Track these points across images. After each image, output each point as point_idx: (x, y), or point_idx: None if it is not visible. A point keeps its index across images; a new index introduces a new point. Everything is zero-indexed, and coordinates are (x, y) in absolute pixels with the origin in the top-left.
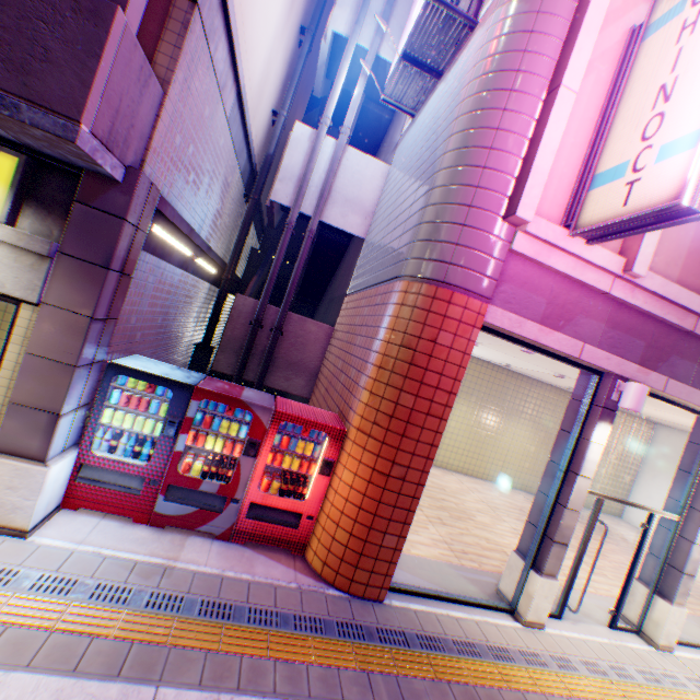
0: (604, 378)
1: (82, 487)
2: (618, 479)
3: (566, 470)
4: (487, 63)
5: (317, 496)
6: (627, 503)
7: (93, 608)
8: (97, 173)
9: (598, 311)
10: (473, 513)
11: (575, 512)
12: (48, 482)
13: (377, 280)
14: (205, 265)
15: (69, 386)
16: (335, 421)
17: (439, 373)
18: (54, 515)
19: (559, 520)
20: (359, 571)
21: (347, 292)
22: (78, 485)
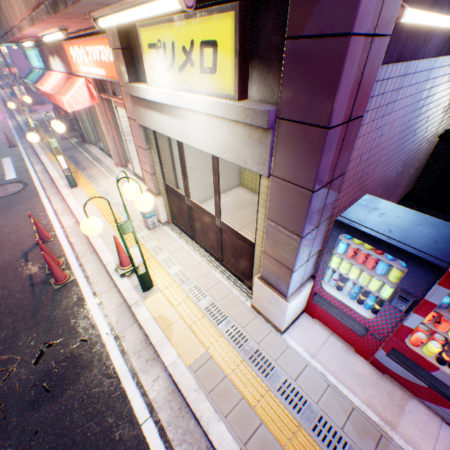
0: None
1: (315, 306)
2: None
3: None
4: None
5: None
6: None
7: (312, 445)
8: None
9: None
10: None
11: None
12: (289, 309)
13: None
14: None
15: (296, 252)
16: None
17: None
18: (298, 317)
19: None
20: None
21: None
22: (312, 303)
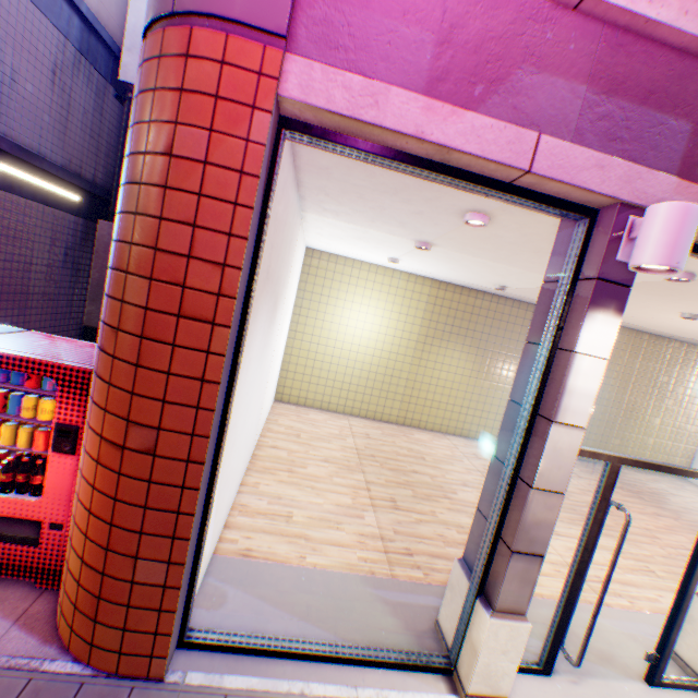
0: (600, 221)
1: None
2: (680, 431)
3: (532, 416)
4: None
5: (62, 490)
6: (671, 470)
7: None
8: None
9: (570, 54)
10: (453, 488)
11: (555, 495)
12: None
13: None
14: (27, 178)
15: None
16: (92, 359)
17: (190, 224)
18: None
19: (521, 511)
20: (102, 629)
21: None
22: None
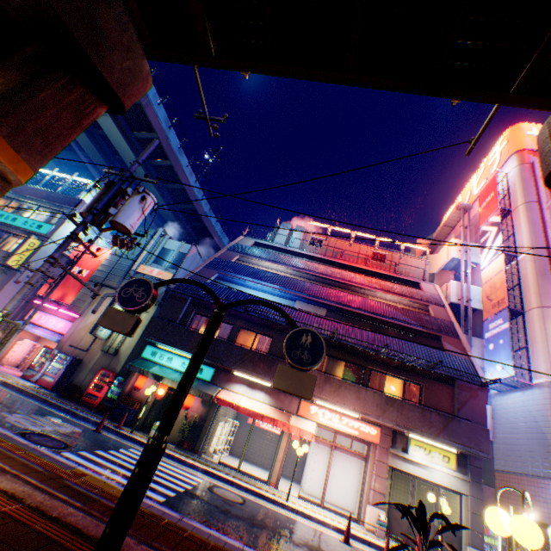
0: None
1: None
2: None
3: None
4: (550, 405)
5: None
6: None
7: None
8: (472, 455)
9: None
10: None
11: None
12: None
13: (531, 473)
14: None
15: (482, 522)
16: None
17: None
18: None
19: None
20: None
21: (493, 468)
22: None
